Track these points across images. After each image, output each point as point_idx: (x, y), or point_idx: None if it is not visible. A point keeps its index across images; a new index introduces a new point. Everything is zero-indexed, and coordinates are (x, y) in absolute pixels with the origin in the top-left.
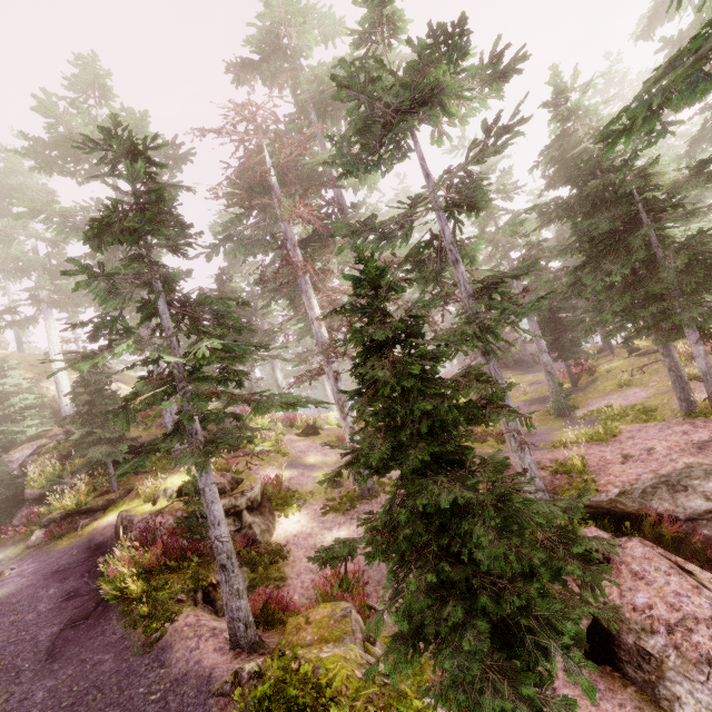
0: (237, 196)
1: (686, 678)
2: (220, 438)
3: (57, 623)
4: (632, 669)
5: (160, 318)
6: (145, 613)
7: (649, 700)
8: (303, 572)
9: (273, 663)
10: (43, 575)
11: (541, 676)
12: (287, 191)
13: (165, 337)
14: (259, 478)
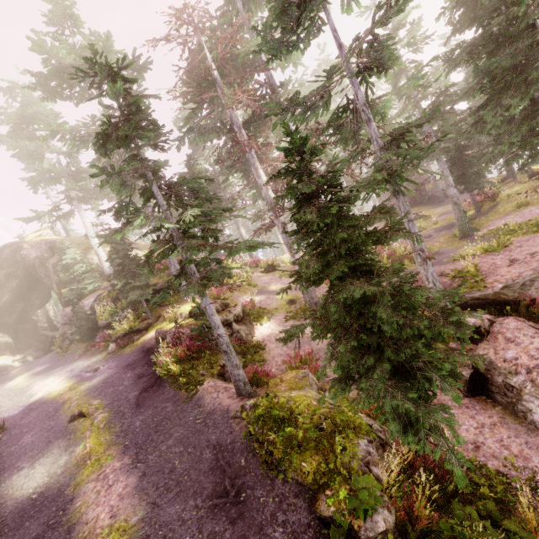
0: (190, 93)
1: (537, 398)
2: (210, 276)
3: (136, 390)
4: (500, 396)
5: (156, 199)
6: (184, 382)
7: (510, 413)
8: (276, 356)
9: (263, 400)
10: (122, 367)
11: (428, 396)
12: (227, 82)
13: (162, 212)
14: (239, 302)
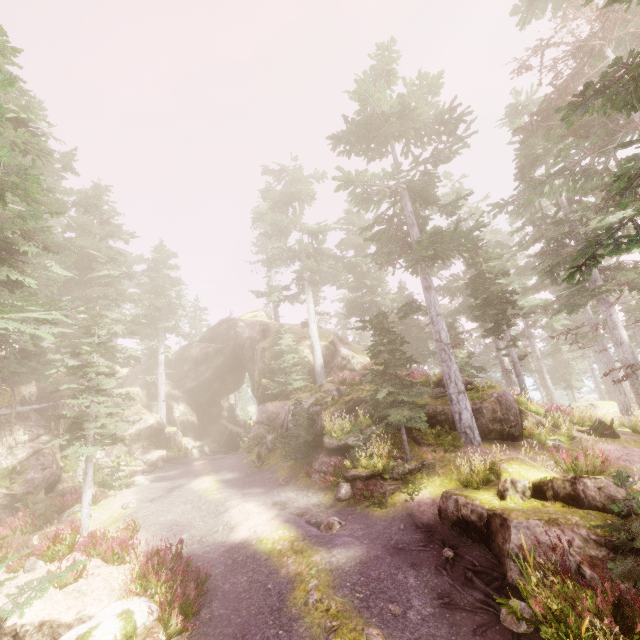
0: None
1: None
2: None
3: None
4: None
5: None
6: None
7: None
8: None
9: None
10: (384, 547)
11: None
12: None
13: None
14: None
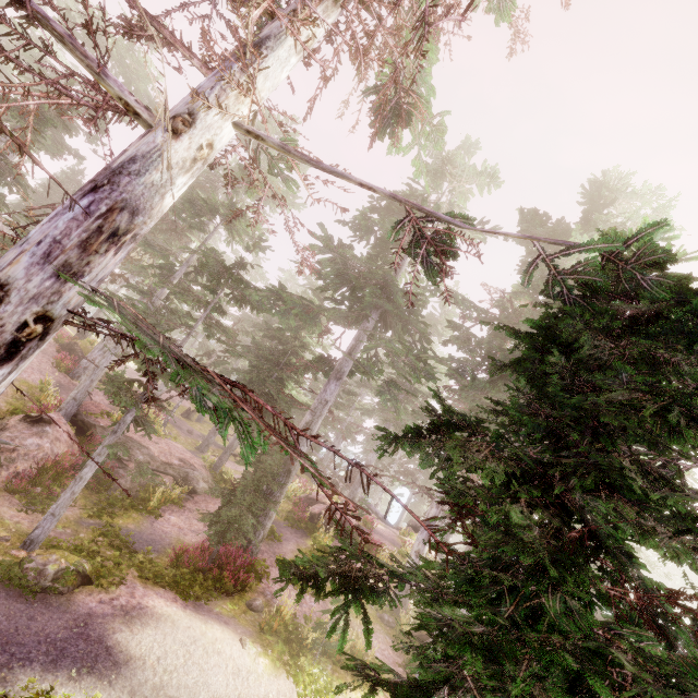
0: None
1: None
2: None
3: None
4: None
5: None
6: None
7: None
8: None
9: None
10: None
11: None
12: None
13: None
14: None
